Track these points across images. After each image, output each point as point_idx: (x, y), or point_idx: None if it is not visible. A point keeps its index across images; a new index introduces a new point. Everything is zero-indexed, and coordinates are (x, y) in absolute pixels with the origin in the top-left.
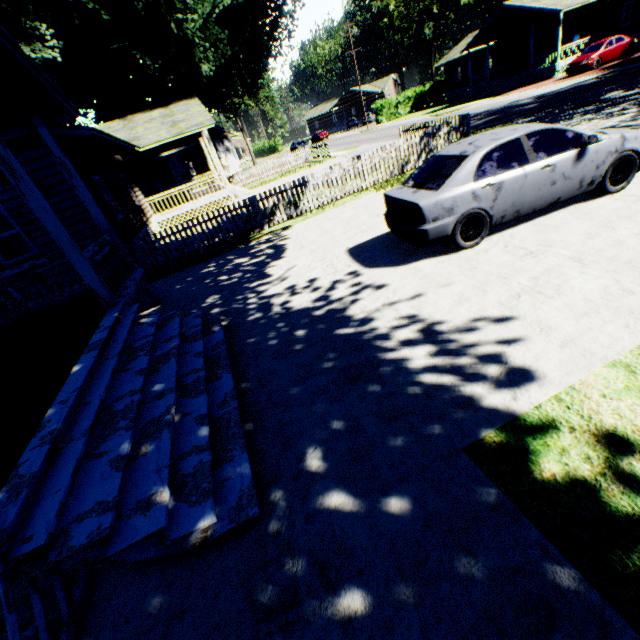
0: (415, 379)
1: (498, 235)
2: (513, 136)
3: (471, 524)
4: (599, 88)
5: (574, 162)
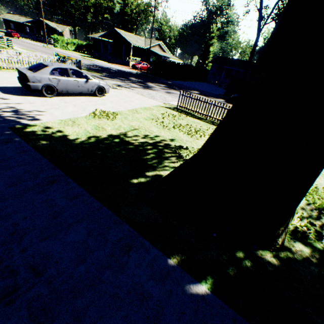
0: (3, 117)
1: (62, 97)
2: (65, 67)
3: (0, 135)
4: (133, 75)
5: (85, 83)
